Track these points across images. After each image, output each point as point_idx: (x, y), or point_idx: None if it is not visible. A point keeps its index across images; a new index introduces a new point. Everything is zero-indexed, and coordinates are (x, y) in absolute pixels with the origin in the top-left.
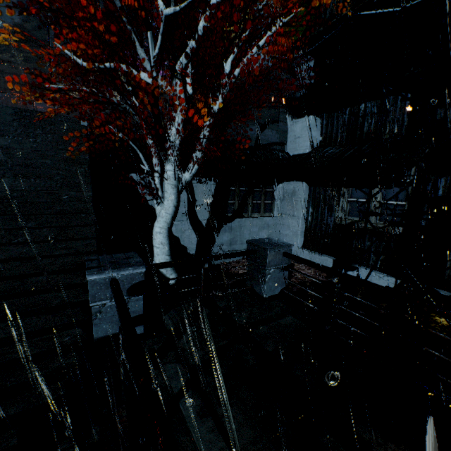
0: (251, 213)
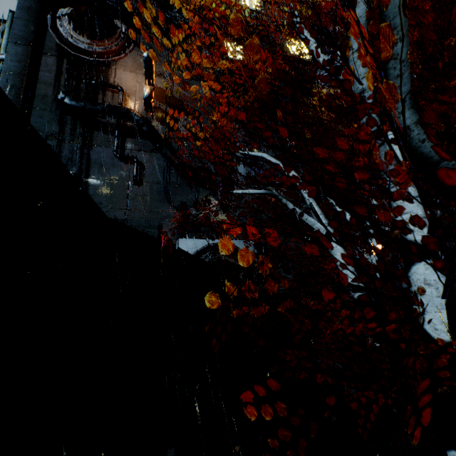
0: None
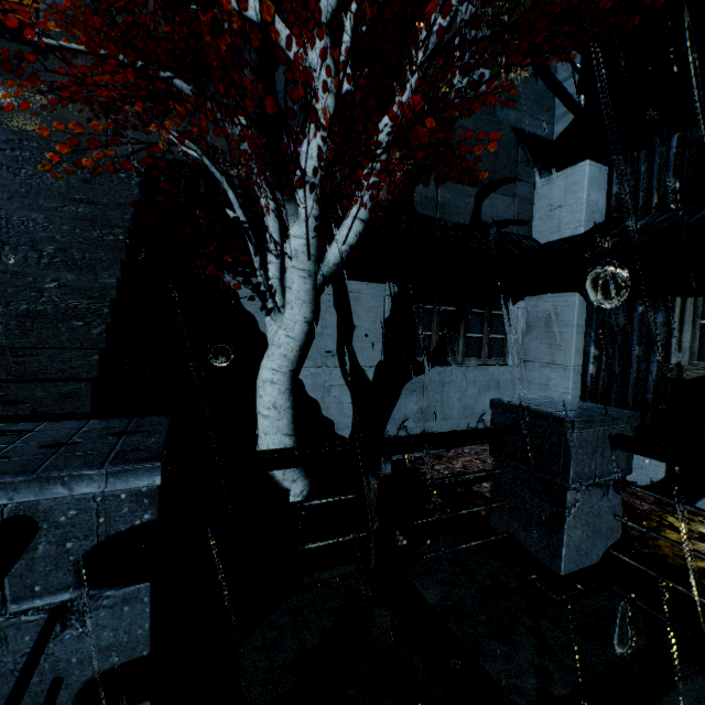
0: (464, 358)
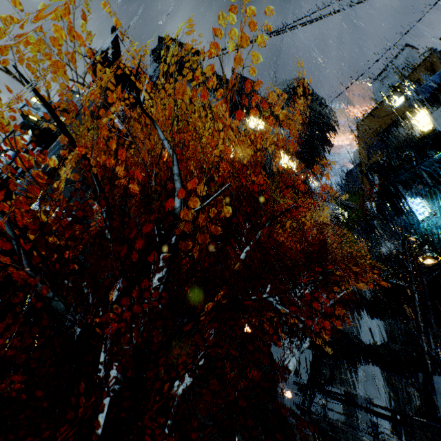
0: (339, 386)
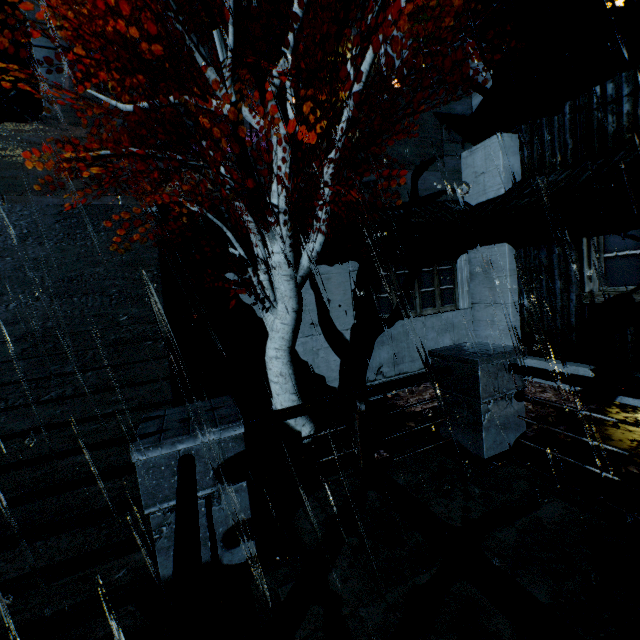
0: (421, 310)
